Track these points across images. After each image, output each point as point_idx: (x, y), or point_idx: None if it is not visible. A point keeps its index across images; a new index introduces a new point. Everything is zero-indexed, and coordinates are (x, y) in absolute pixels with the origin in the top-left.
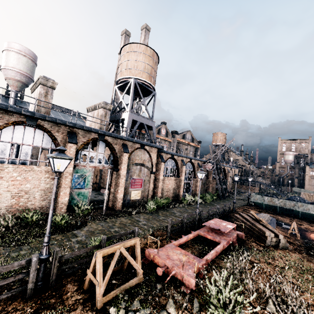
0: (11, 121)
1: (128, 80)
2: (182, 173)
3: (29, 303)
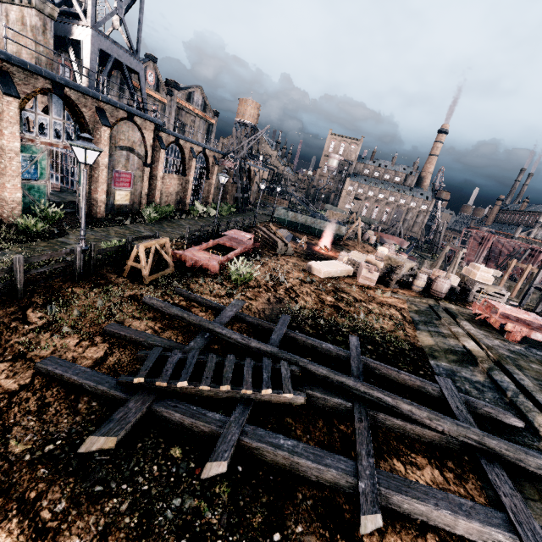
0: None
1: None
2: (191, 170)
3: (82, 283)
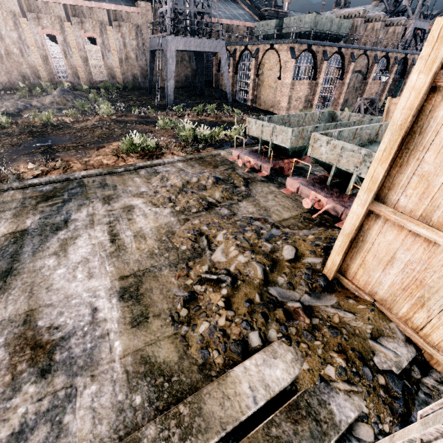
0: (381, 57)
1: None
2: None
3: None
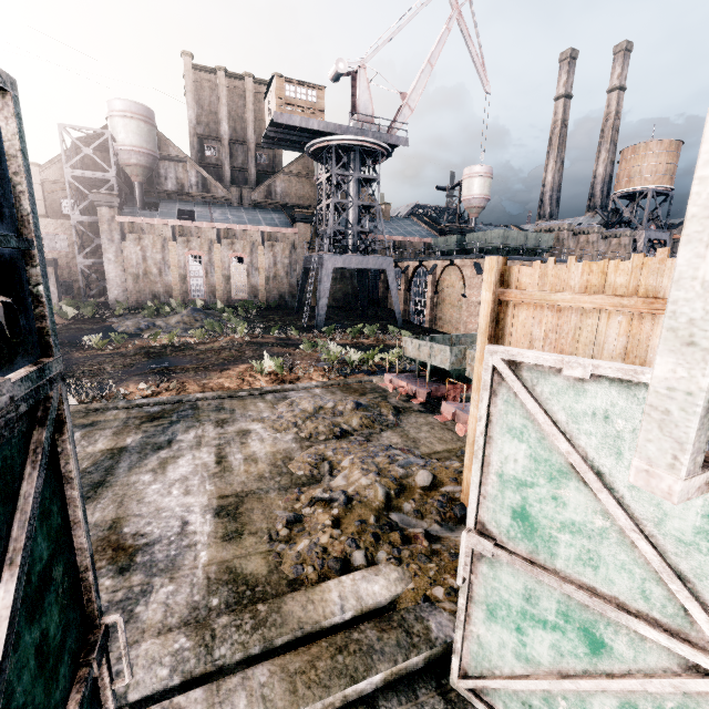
0: None
1: (641, 190)
2: None
3: None
